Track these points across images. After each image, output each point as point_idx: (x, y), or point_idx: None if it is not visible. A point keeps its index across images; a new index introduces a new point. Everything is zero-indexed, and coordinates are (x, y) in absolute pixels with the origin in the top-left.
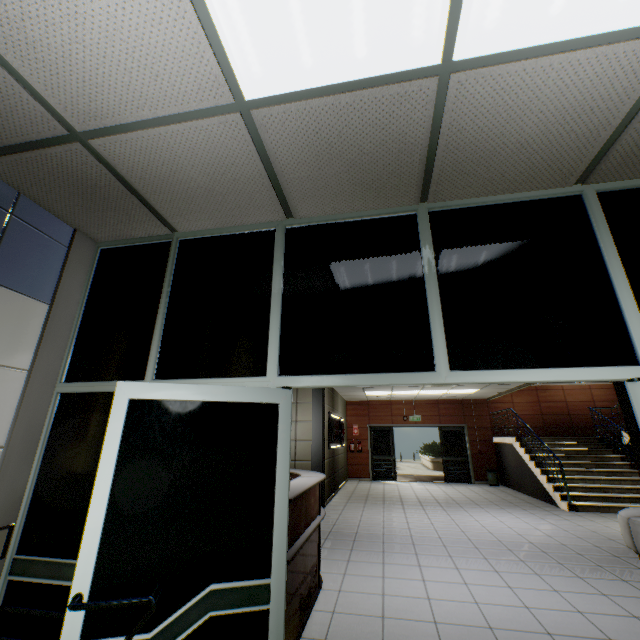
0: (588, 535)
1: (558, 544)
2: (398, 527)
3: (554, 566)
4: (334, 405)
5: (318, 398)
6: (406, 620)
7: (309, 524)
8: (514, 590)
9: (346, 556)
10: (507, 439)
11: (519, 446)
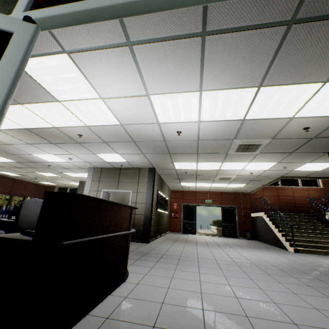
0: (309, 264)
1: (291, 267)
2: (191, 253)
3: (290, 278)
4: (162, 188)
5: (151, 179)
6: (180, 306)
7: (114, 232)
8: (264, 291)
9: (152, 265)
10: (259, 214)
11: (266, 217)
